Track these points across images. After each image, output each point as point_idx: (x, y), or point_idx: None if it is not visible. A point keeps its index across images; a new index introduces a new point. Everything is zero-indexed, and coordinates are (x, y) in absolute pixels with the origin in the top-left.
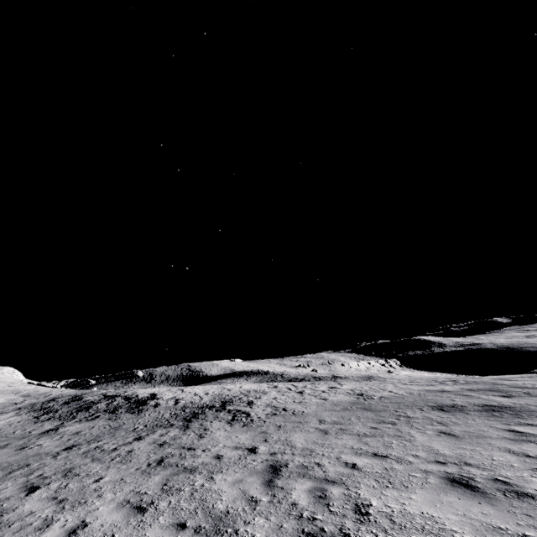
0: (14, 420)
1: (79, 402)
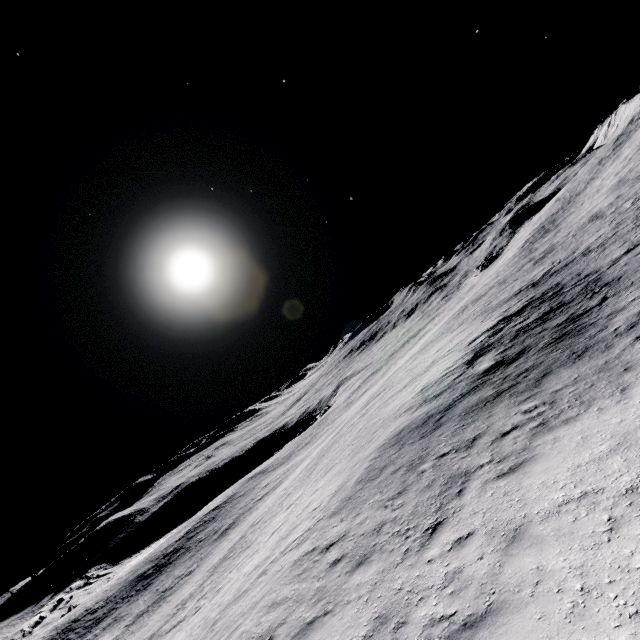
0: (632, 290)
1: (513, 349)
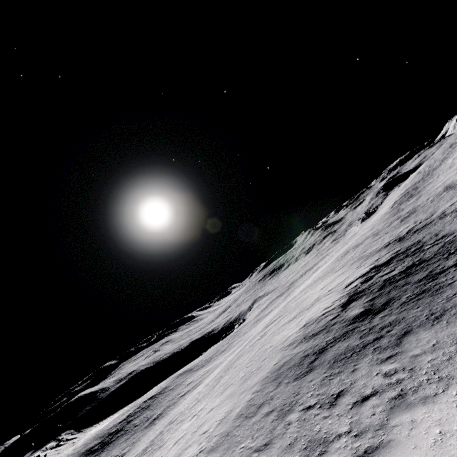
0: None
1: (380, 298)
